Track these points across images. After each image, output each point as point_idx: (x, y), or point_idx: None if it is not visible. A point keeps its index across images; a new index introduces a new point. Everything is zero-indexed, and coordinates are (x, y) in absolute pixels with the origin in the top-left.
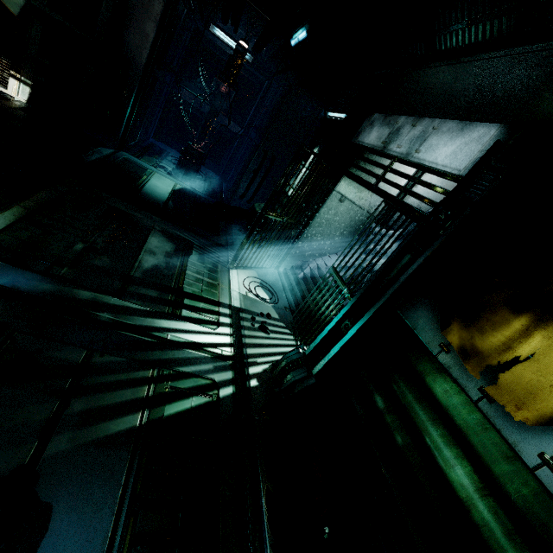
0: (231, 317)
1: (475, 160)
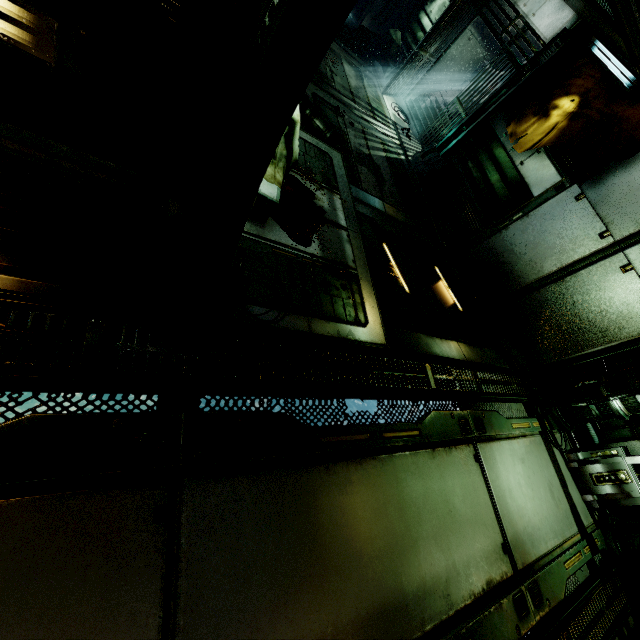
0: (393, 126)
1: (555, 34)
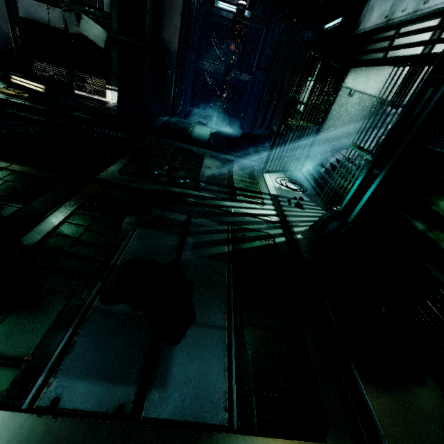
0: (271, 200)
1: None
